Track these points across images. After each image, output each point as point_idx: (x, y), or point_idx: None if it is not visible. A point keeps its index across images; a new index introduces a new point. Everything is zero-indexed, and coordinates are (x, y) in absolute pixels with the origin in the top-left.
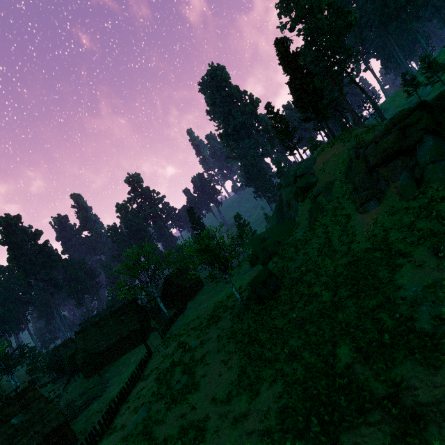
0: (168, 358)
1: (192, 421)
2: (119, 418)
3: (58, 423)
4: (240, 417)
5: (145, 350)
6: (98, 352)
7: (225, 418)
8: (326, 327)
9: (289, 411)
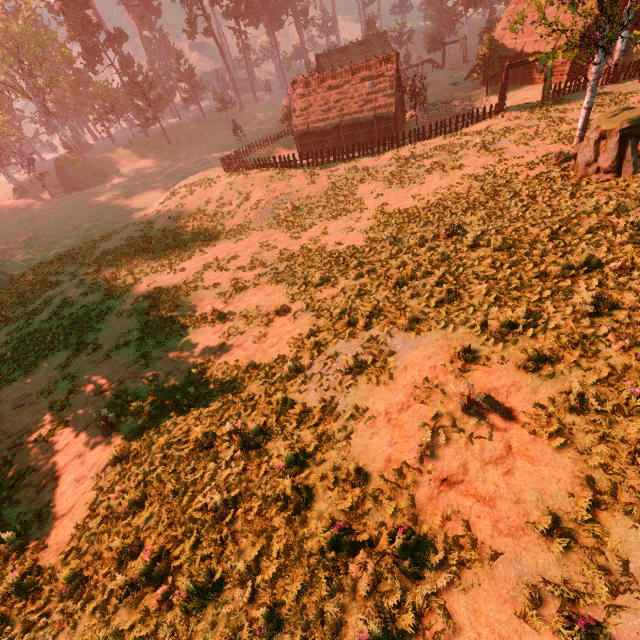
0: (476, 135)
1: (364, 202)
2: (392, 151)
3: (387, 114)
4: (348, 230)
5: (519, 100)
6: (506, 56)
7: (356, 222)
8: (409, 262)
9: (325, 255)
